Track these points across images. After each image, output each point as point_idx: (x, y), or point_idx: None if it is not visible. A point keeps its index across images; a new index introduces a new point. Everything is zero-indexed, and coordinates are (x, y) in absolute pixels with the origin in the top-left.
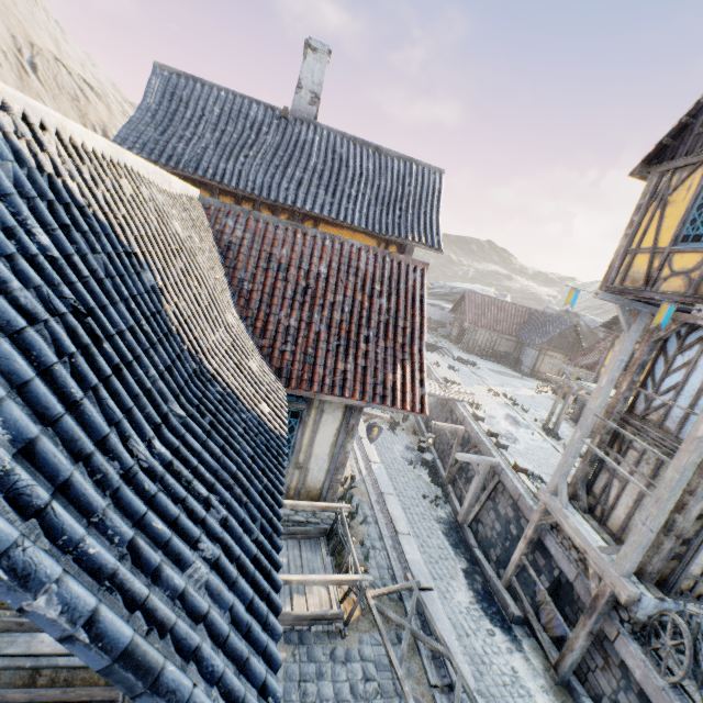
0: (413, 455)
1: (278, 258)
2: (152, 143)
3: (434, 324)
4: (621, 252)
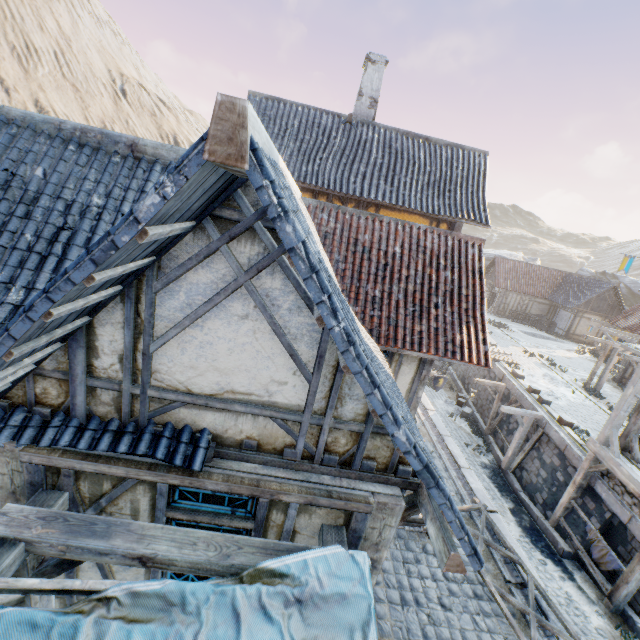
0: (452, 408)
1: (362, 242)
2: None
3: None
4: None
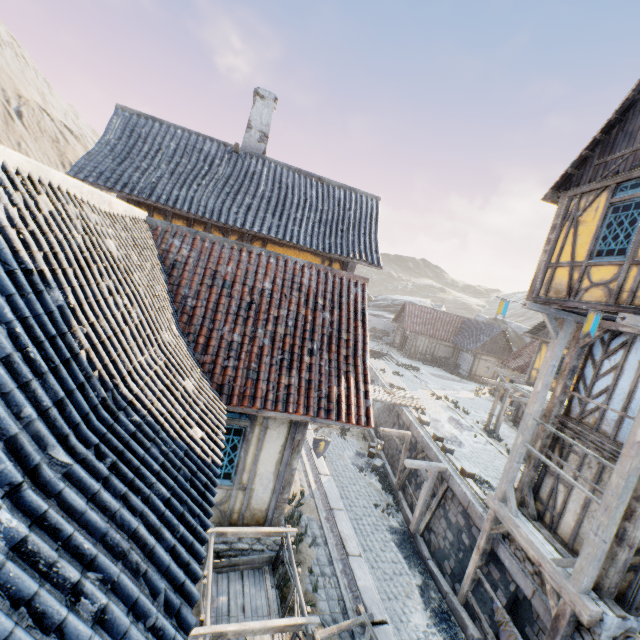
0: (364, 461)
1: (223, 275)
2: (108, 172)
3: (379, 333)
4: (542, 266)
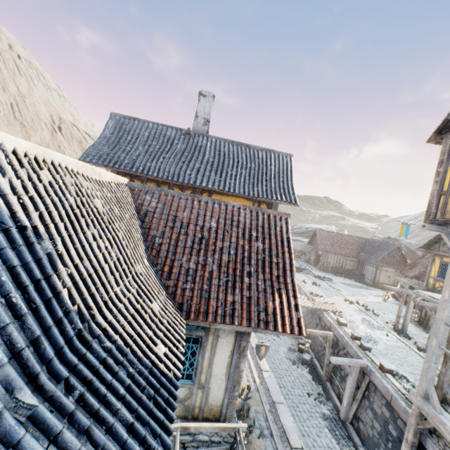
0: (295, 355)
1: (181, 219)
2: (105, 155)
3: (297, 253)
4: (435, 194)
